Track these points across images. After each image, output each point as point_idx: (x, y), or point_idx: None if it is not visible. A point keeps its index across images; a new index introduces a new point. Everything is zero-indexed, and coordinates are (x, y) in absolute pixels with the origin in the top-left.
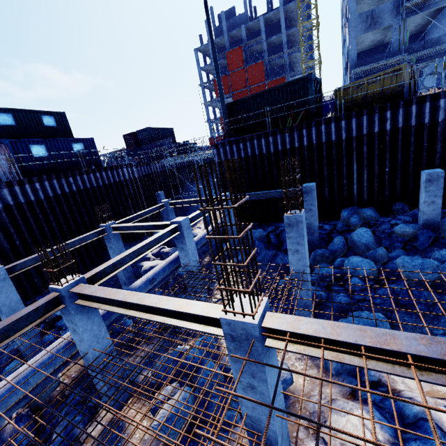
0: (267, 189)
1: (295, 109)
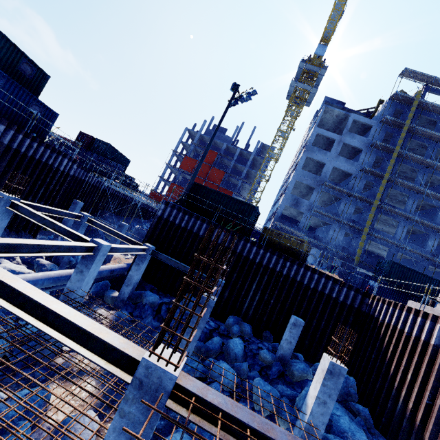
0: (184, 264)
1: (237, 220)
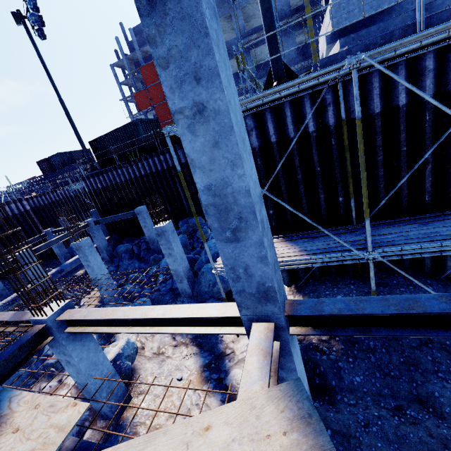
0: (131, 210)
1: (135, 146)
